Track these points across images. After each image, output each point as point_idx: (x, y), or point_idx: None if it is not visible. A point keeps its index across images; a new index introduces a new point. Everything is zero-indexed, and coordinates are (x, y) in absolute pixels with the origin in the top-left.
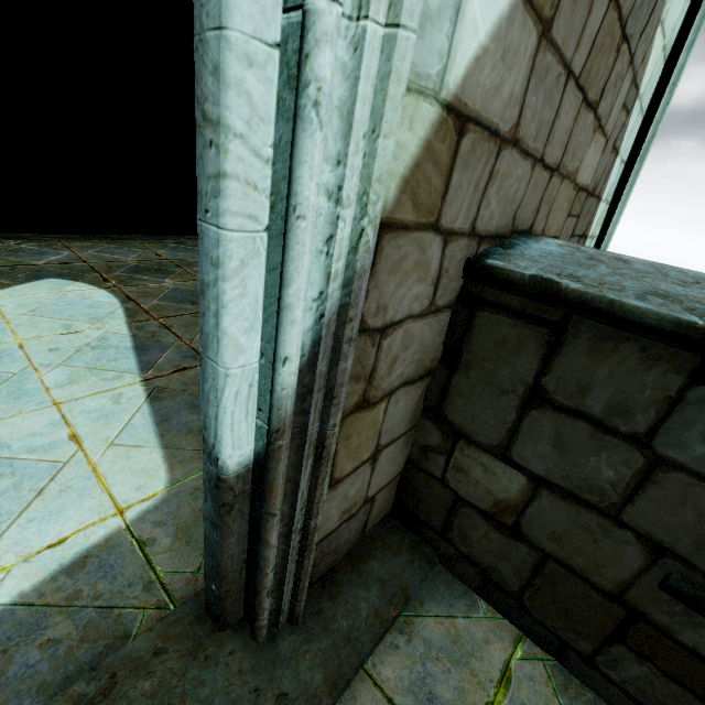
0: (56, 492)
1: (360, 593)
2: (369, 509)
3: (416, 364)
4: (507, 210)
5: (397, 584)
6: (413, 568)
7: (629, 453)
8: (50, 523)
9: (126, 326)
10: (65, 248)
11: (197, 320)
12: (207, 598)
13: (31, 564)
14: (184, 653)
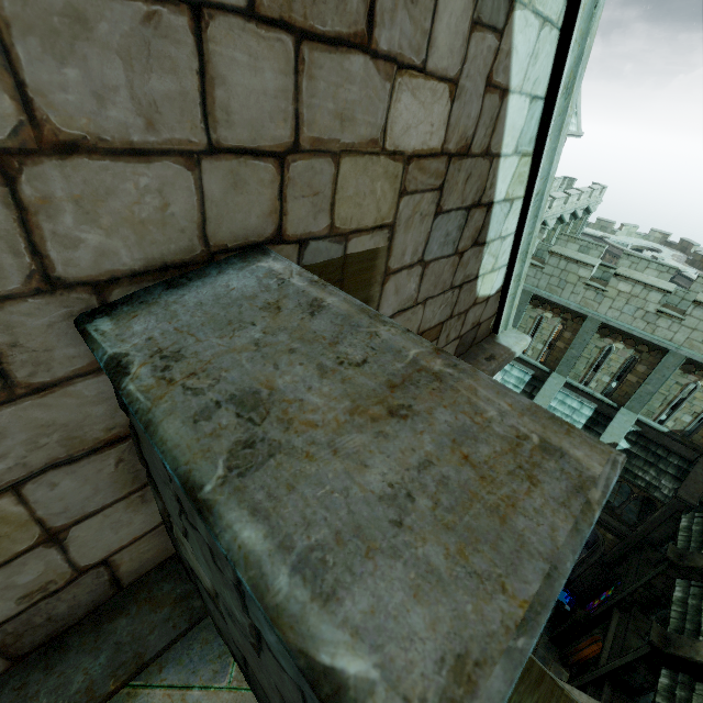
0: None
1: (85, 661)
2: (108, 570)
3: (63, 443)
4: (157, 235)
5: (134, 649)
6: (165, 628)
7: (238, 603)
8: None
9: None
10: None
11: None
12: None
13: None
14: None
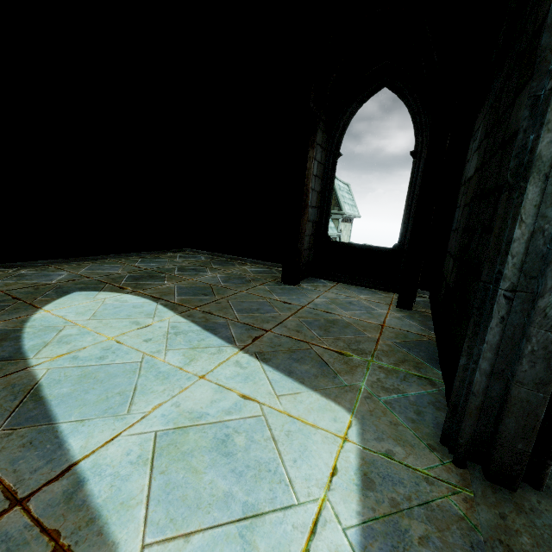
0: (285, 437)
1: None
2: None
3: None
4: None
5: None
6: None
7: None
8: (310, 459)
9: (179, 316)
10: (59, 269)
11: (222, 305)
12: (501, 465)
13: (336, 491)
14: (516, 512)
